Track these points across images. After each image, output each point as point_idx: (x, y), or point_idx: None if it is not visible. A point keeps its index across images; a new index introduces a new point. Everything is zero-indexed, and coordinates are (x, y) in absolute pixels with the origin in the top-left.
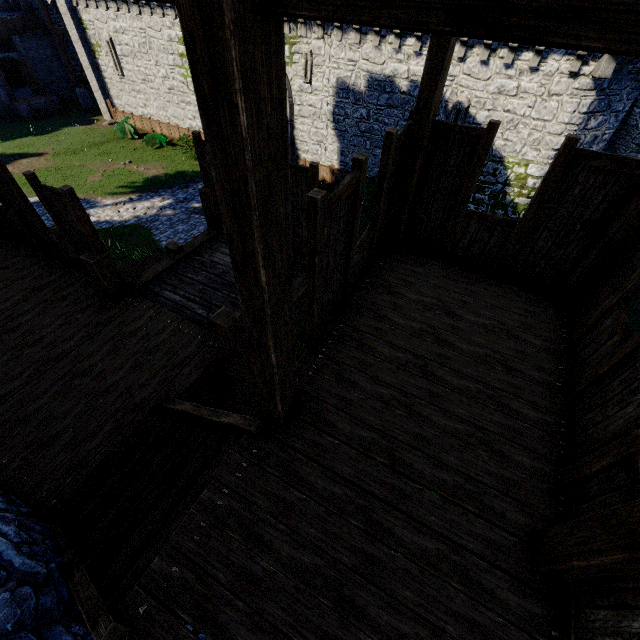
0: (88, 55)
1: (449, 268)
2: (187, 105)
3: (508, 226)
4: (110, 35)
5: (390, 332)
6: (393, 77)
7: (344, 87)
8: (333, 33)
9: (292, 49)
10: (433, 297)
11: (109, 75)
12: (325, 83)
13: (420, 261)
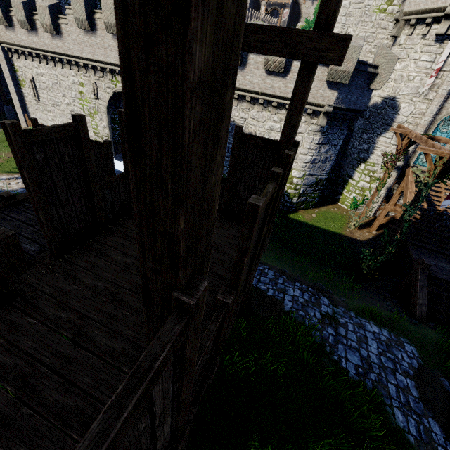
0: (15, 86)
1: None
2: None
3: (222, 182)
4: (33, 76)
5: (129, 246)
6: None
7: None
8: None
9: None
10: None
11: (29, 99)
12: None
13: None
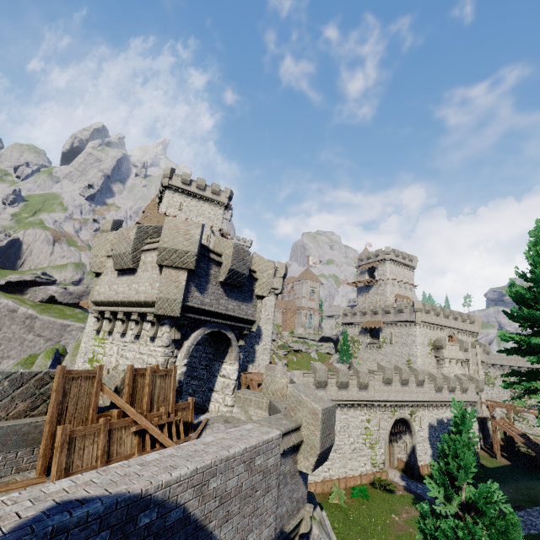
0: None
1: None
2: (362, 457)
3: None
4: None
5: None
6: (442, 418)
7: (430, 425)
8: (426, 408)
9: (414, 415)
10: None
11: None
12: (425, 425)
13: None
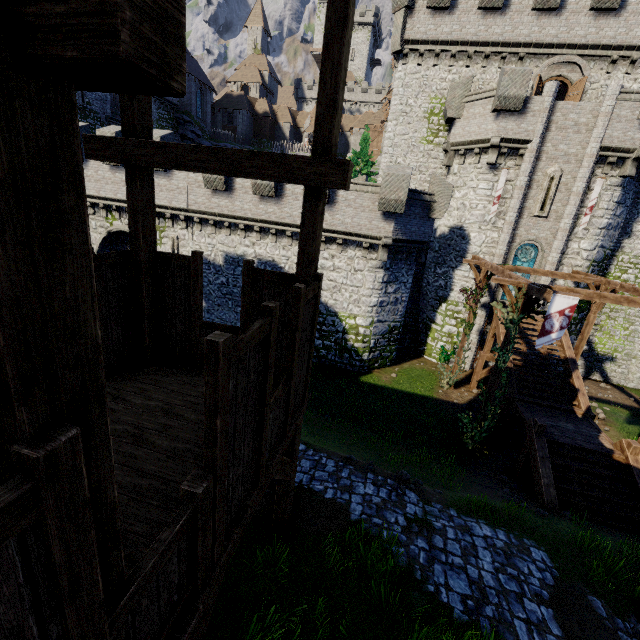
0: None
1: (198, 376)
2: None
3: (235, 332)
4: None
5: None
6: (244, 256)
7: (206, 261)
8: (195, 226)
9: (162, 234)
10: (163, 401)
11: None
12: None
13: (171, 372)
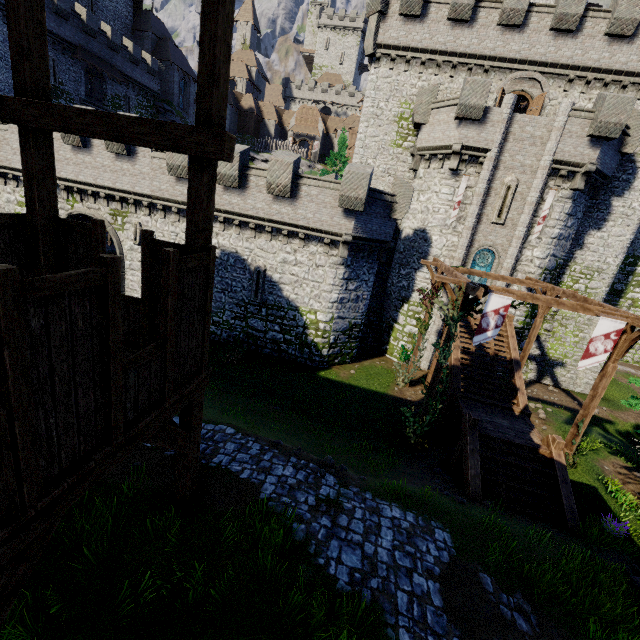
0: None
1: None
2: None
3: (137, 303)
4: None
5: None
6: None
7: None
8: (158, 213)
9: (124, 220)
10: None
11: None
12: None
13: None
